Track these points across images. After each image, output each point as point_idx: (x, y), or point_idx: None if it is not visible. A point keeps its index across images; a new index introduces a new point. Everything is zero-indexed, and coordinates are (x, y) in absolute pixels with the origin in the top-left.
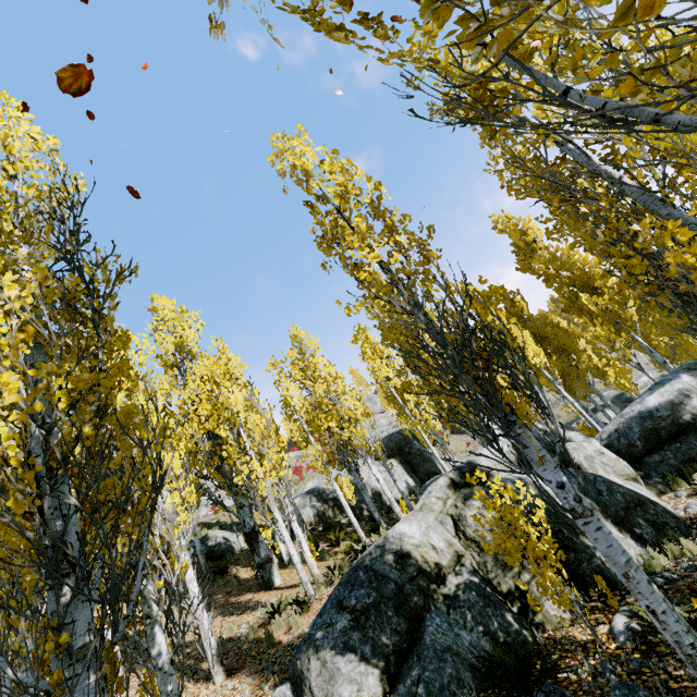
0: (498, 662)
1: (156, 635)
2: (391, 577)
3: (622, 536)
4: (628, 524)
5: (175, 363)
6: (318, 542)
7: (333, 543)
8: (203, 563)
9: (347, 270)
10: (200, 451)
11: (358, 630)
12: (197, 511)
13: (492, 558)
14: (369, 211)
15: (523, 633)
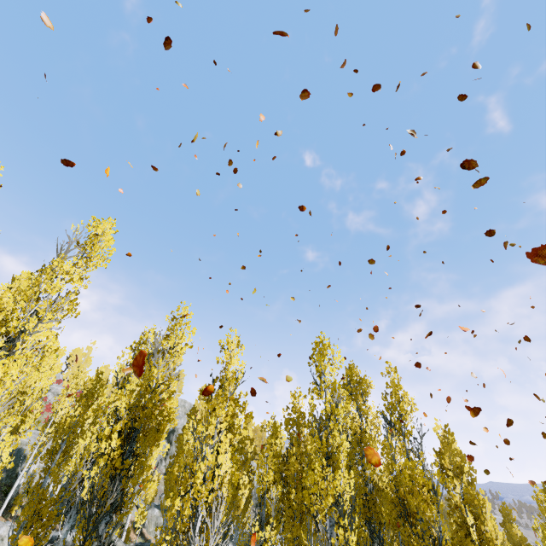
0: None
1: None
2: None
3: None
4: None
5: None
6: None
7: None
8: None
9: None
10: None
11: None
12: None
13: None
14: None
15: None
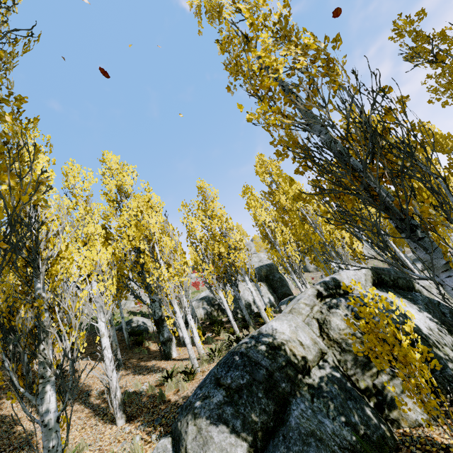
0: (359, 452)
1: (46, 394)
2: (263, 364)
3: None
4: None
5: (116, 199)
6: (205, 332)
7: (216, 333)
8: (126, 337)
9: (250, 86)
10: (127, 260)
11: (231, 405)
12: (128, 304)
13: (352, 358)
14: (275, 35)
15: (381, 427)
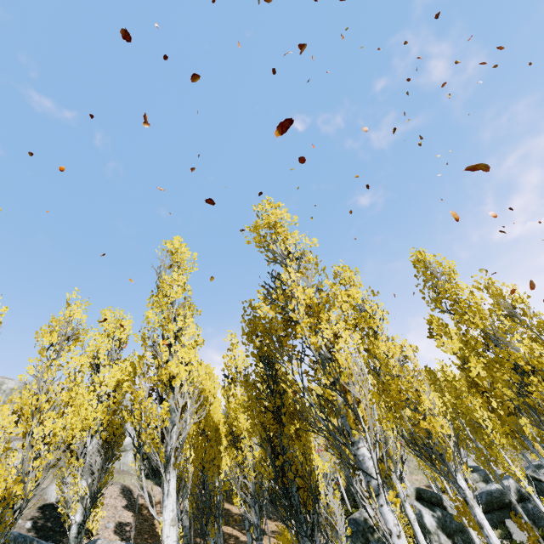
0: None
1: None
2: (361, 525)
3: (447, 540)
4: (453, 537)
5: None
6: None
7: None
8: None
9: None
10: None
11: (350, 537)
12: None
13: None
14: None
15: None
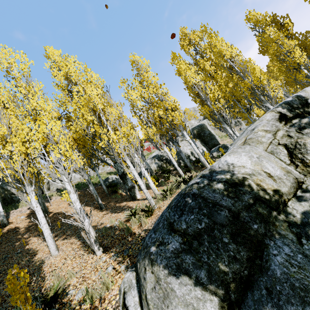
0: None
1: None
2: (223, 205)
3: None
4: None
5: (66, 87)
6: (159, 178)
7: (166, 178)
8: (105, 189)
9: None
10: (87, 134)
11: (191, 254)
12: (105, 168)
13: None
14: None
15: None
